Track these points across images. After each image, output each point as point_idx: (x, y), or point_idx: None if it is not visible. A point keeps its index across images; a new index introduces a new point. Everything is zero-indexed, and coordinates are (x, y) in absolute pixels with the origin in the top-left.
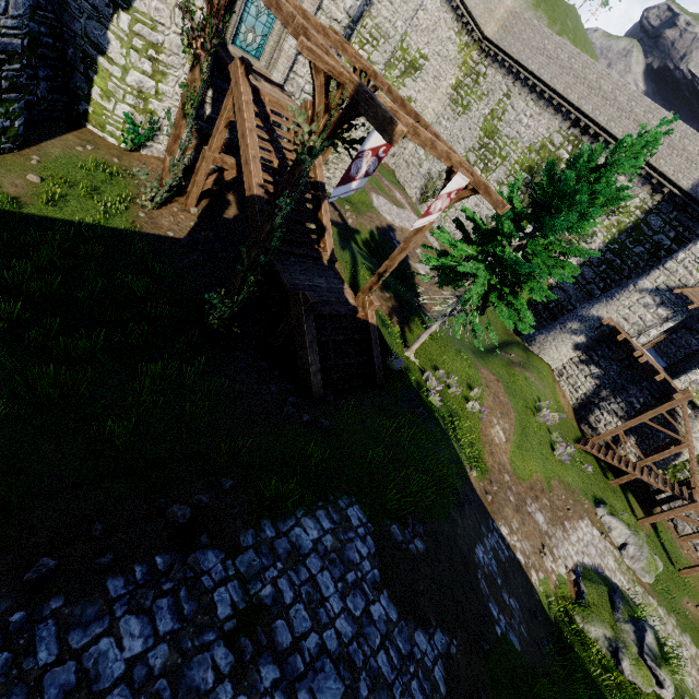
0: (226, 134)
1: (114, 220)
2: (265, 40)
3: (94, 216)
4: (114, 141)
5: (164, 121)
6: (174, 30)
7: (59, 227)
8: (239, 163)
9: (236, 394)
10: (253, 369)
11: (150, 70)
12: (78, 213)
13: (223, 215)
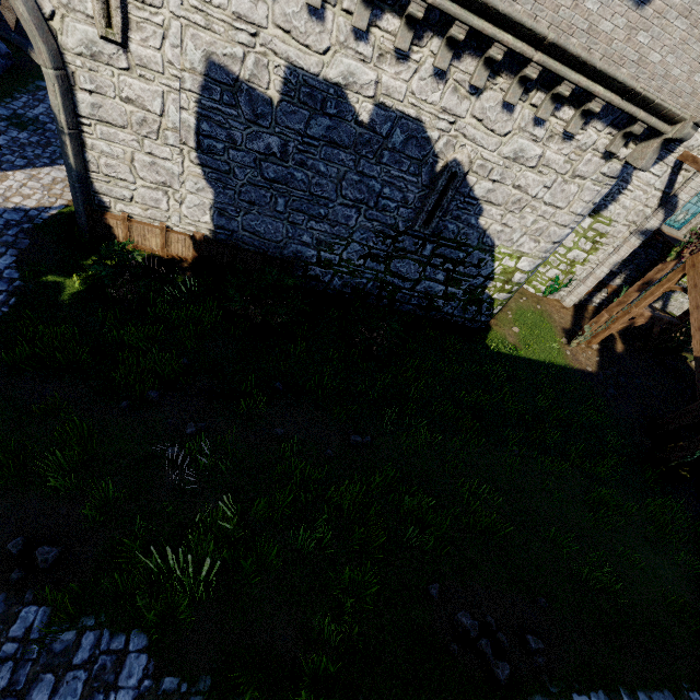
0: (619, 282)
1: (557, 358)
2: (693, 216)
3: (548, 356)
4: (532, 291)
5: (576, 277)
6: (622, 223)
7: (538, 367)
8: (653, 314)
9: None
10: None
11: (588, 248)
12: (540, 354)
13: (614, 350)
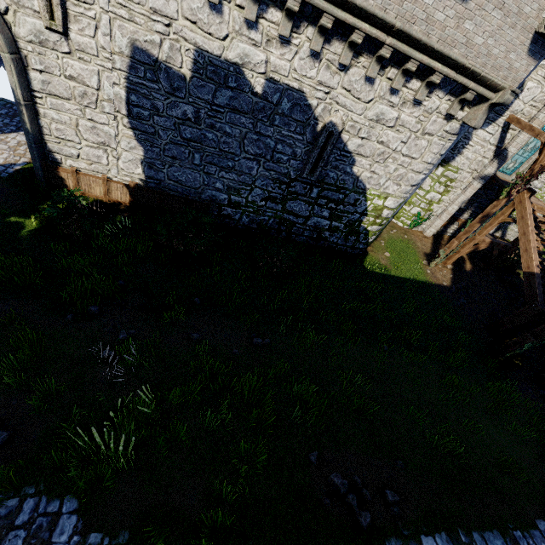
0: (467, 216)
1: (419, 276)
2: (520, 165)
3: (412, 274)
4: (401, 224)
5: (433, 213)
6: (466, 170)
7: (404, 282)
8: (492, 240)
9: (544, 415)
10: (539, 395)
11: (441, 191)
12: (406, 273)
13: (464, 269)
